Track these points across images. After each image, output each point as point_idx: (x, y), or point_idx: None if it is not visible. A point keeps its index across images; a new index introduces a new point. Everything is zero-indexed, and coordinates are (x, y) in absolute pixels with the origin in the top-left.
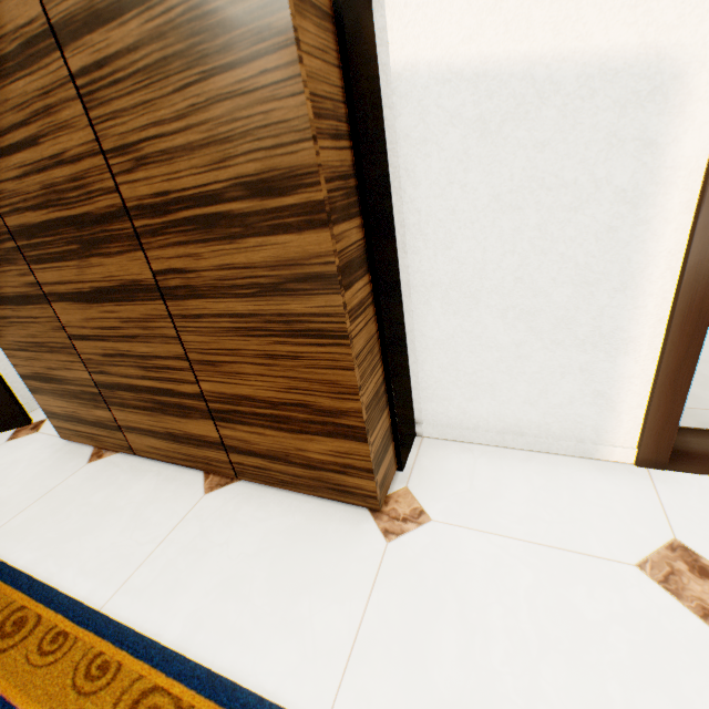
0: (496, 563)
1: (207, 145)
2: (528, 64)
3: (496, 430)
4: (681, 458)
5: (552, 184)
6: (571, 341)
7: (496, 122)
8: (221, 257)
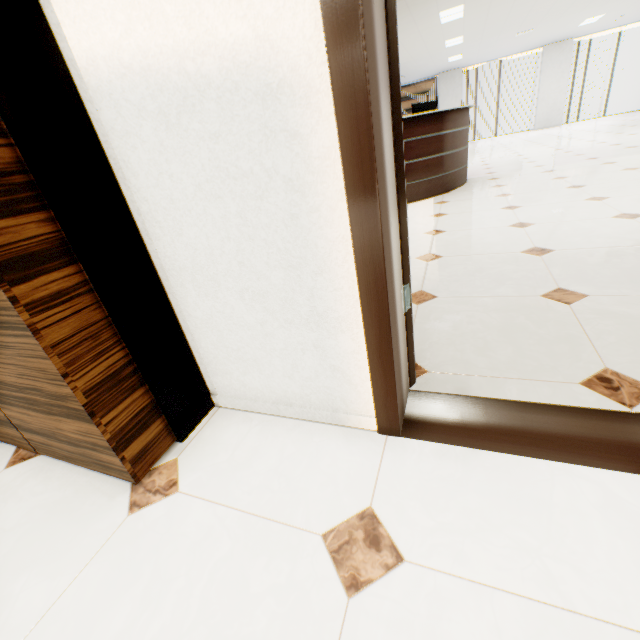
0: (207, 535)
1: None
2: (179, 58)
3: (273, 400)
4: (420, 424)
5: (236, 174)
6: (299, 320)
7: (175, 115)
8: None
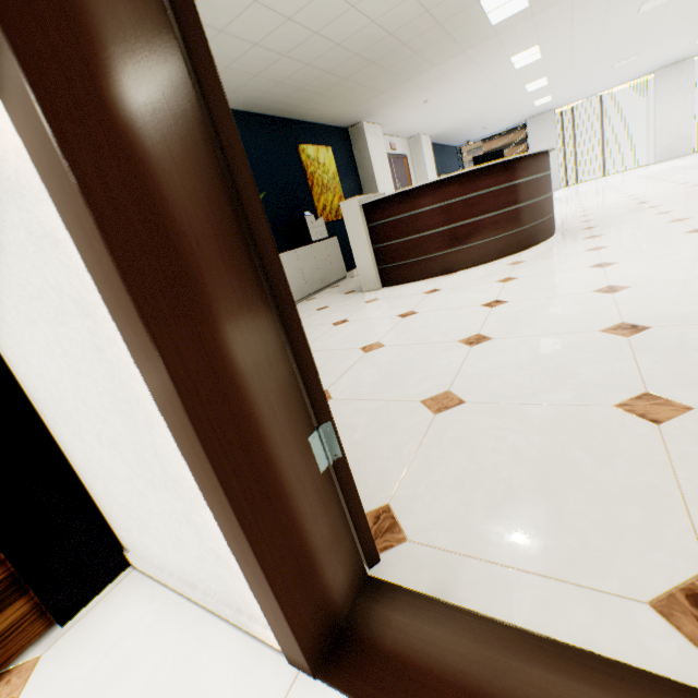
0: None
1: None
2: None
3: (178, 574)
4: (354, 656)
5: (35, 293)
6: (159, 482)
7: None
8: None
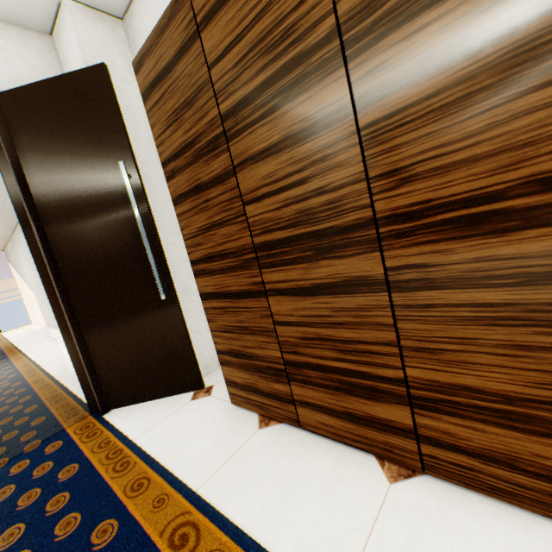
0: None
1: (496, 154)
2: None
3: None
4: None
5: None
6: None
7: None
8: (478, 250)
